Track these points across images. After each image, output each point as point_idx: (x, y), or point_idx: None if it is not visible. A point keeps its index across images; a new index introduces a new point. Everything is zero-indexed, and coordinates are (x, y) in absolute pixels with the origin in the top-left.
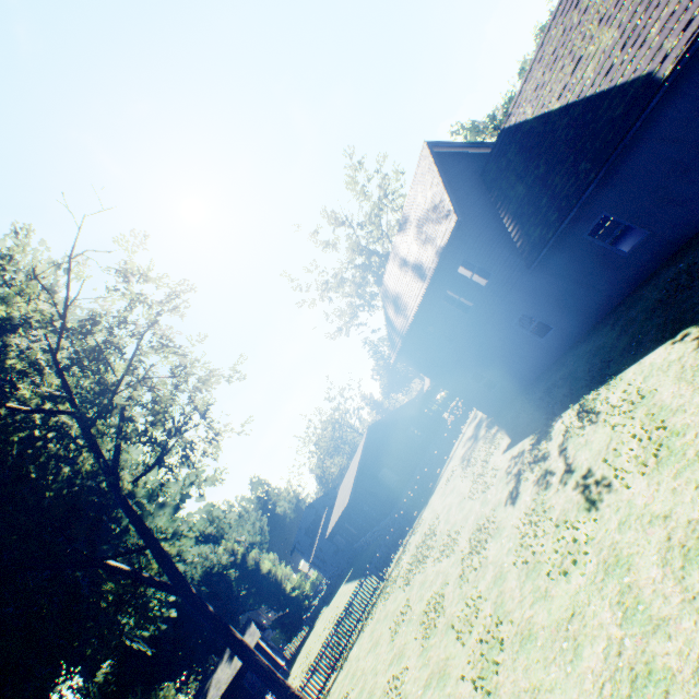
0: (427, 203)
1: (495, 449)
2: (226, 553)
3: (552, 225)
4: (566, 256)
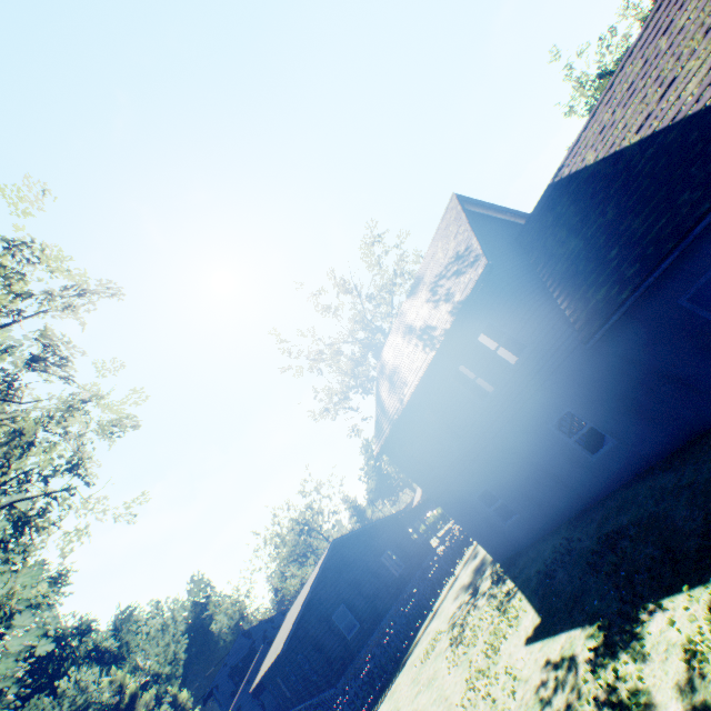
0: (448, 256)
1: (510, 627)
2: (114, 686)
3: (628, 281)
4: (646, 330)
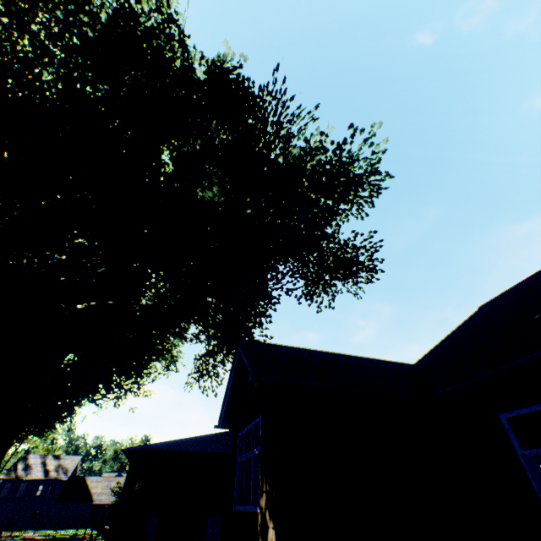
0: (68, 465)
1: None
2: None
3: (68, 501)
4: (60, 508)
